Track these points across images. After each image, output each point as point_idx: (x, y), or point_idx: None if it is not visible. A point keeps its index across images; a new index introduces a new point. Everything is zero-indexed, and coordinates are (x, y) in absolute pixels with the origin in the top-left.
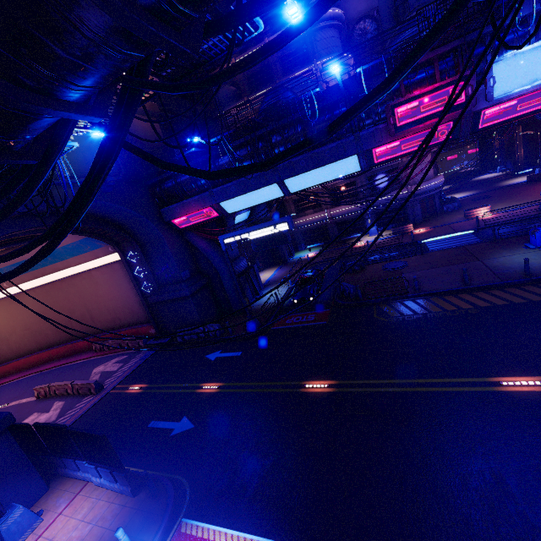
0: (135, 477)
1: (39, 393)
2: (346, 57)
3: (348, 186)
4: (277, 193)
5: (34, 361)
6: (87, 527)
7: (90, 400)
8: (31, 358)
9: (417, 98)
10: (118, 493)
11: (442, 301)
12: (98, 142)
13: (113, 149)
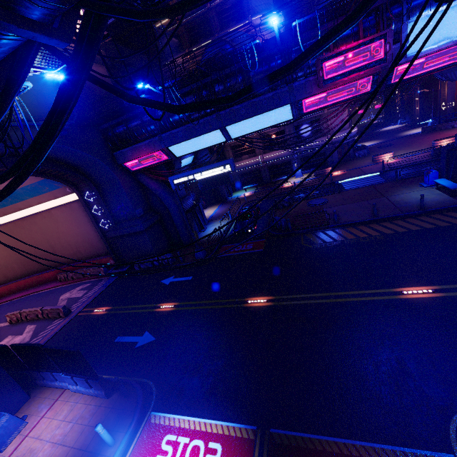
0: (107, 382)
1: (11, 319)
2: (277, 14)
3: (278, 134)
4: (220, 139)
5: (3, 292)
6: (68, 425)
7: (59, 322)
8: (0, 289)
9: (343, 53)
10: (93, 396)
11: (356, 230)
12: (49, 86)
13: (78, 80)
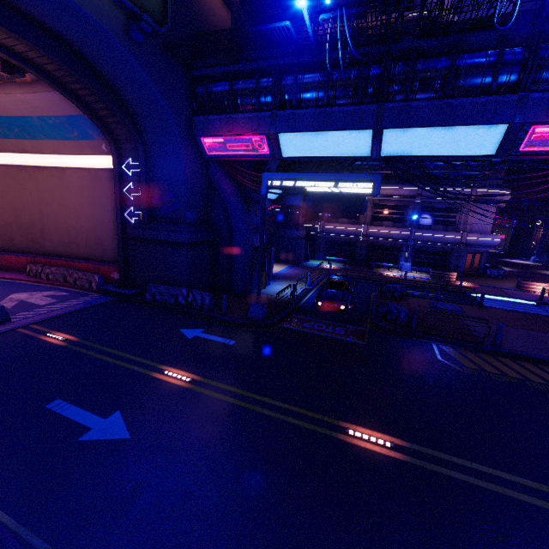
0: None
1: None
2: None
3: (397, 208)
4: (362, 149)
5: None
6: None
7: None
8: None
9: None
10: None
11: (540, 370)
12: None
13: None
